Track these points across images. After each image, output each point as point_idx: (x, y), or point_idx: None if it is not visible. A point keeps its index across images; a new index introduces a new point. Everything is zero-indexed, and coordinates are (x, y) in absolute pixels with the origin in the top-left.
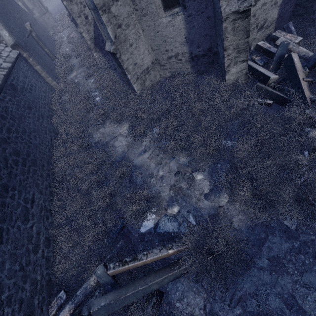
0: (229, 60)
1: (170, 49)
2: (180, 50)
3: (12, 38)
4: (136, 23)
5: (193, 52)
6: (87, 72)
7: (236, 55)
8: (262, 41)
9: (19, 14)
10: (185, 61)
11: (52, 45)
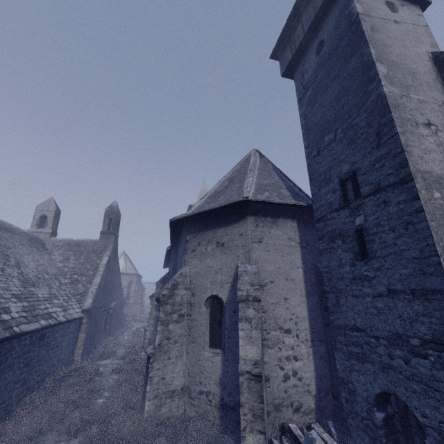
0: (245, 422)
1: (204, 382)
2: (213, 389)
3: (90, 305)
4: (184, 344)
5: (224, 398)
6: (120, 366)
7: (252, 419)
8: (302, 427)
9: (115, 295)
10: (215, 406)
11: (117, 327)
